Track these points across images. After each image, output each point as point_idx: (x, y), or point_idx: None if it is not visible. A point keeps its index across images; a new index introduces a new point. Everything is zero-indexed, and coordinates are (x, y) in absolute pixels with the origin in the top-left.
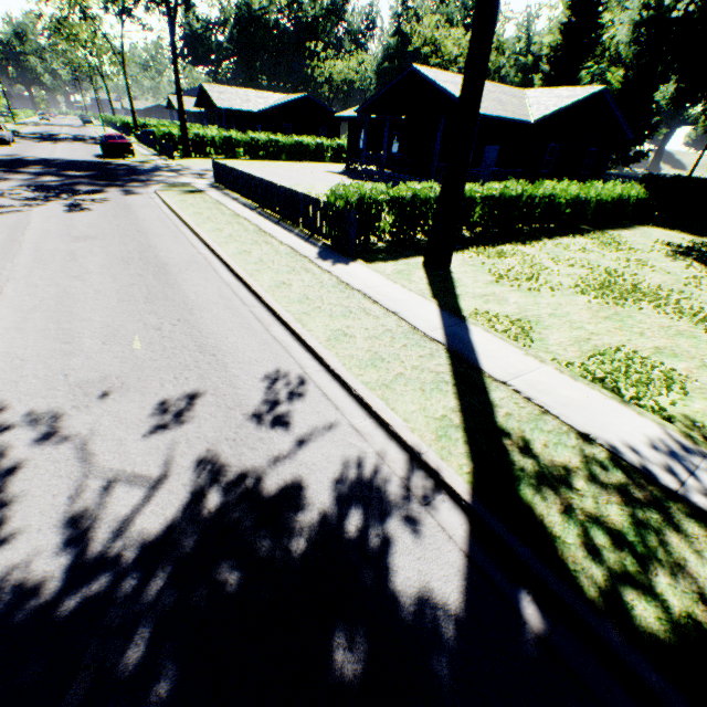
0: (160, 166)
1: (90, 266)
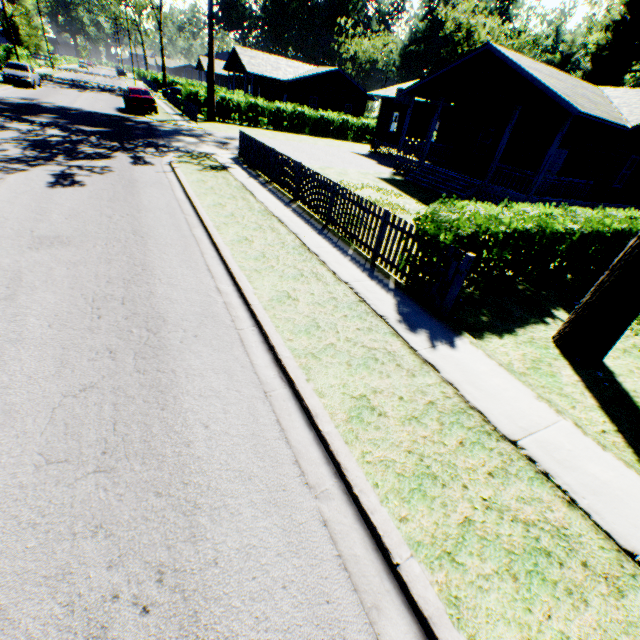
0: (182, 128)
1: (29, 318)
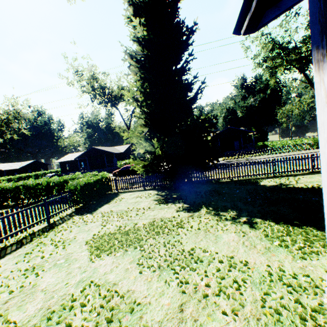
0: None
1: None
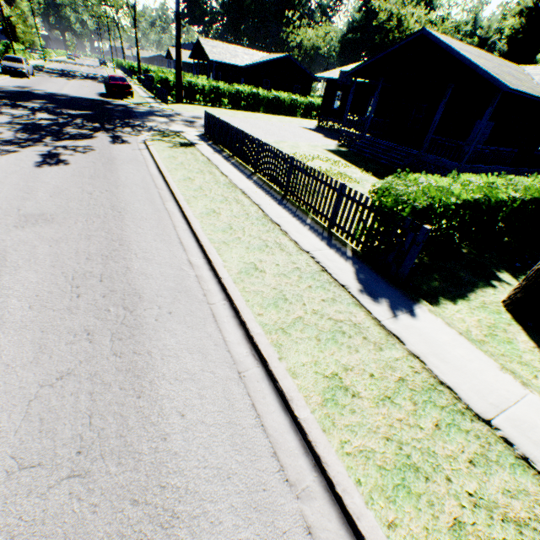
0: (154, 109)
1: (10, 300)
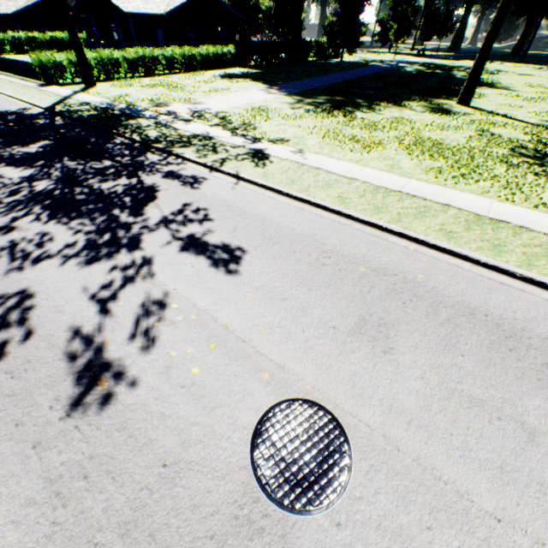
0: None
1: None
